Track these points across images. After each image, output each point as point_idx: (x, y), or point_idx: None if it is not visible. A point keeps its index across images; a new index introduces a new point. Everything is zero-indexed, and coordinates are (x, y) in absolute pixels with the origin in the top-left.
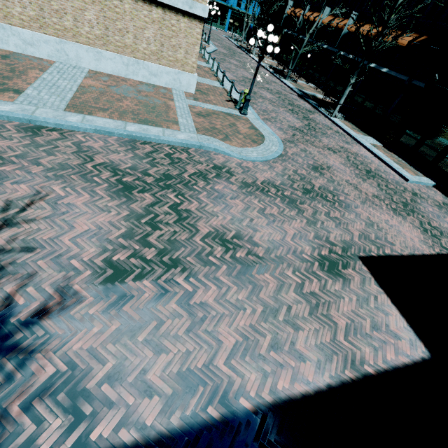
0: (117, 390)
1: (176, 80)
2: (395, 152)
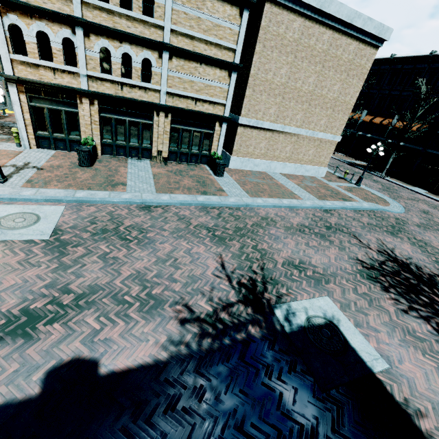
0: None
1: (317, 172)
2: None
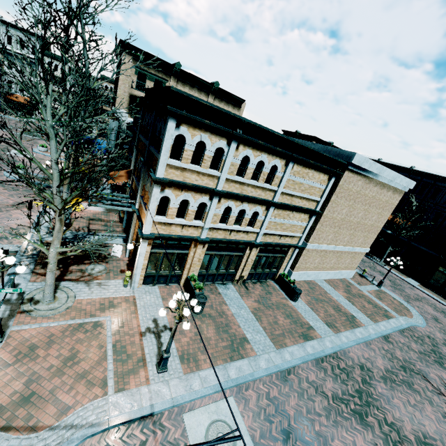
0: None
1: (348, 275)
2: (429, 288)
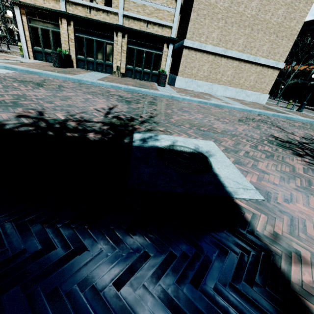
0: None
1: (258, 98)
2: None
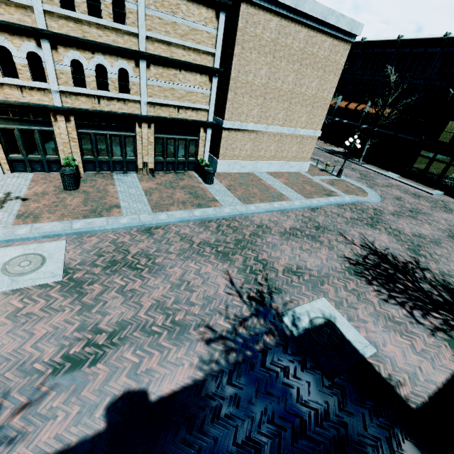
0: (453, 273)
1: (300, 167)
2: (410, 179)
